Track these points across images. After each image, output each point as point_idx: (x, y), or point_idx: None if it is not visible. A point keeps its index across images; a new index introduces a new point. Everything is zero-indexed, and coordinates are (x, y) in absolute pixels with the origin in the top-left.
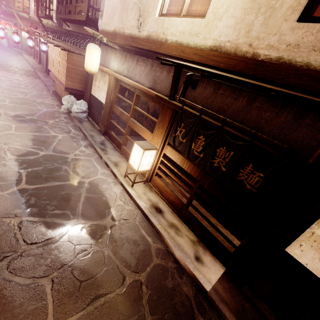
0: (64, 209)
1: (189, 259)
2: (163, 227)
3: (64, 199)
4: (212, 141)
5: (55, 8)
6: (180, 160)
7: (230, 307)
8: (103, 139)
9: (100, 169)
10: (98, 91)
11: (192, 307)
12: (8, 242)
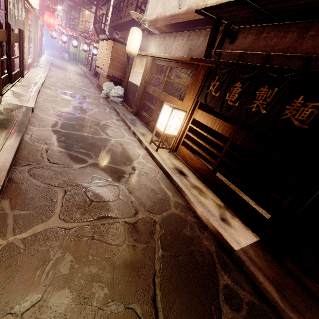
0: (88, 151)
1: (213, 217)
2: (185, 186)
3: (90, 145)
4: (250, 84)
5: (108, 22)
6: (211, 121)
7: (265, 274)
8: (133, 118)
9: (127, 135)
10: (135, 76)
11: (214, 261)
12: (34, 157)
